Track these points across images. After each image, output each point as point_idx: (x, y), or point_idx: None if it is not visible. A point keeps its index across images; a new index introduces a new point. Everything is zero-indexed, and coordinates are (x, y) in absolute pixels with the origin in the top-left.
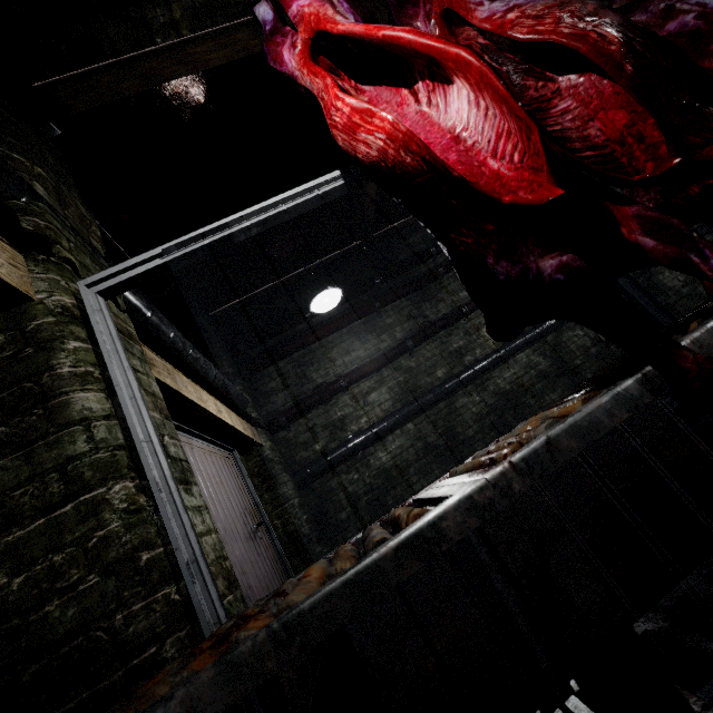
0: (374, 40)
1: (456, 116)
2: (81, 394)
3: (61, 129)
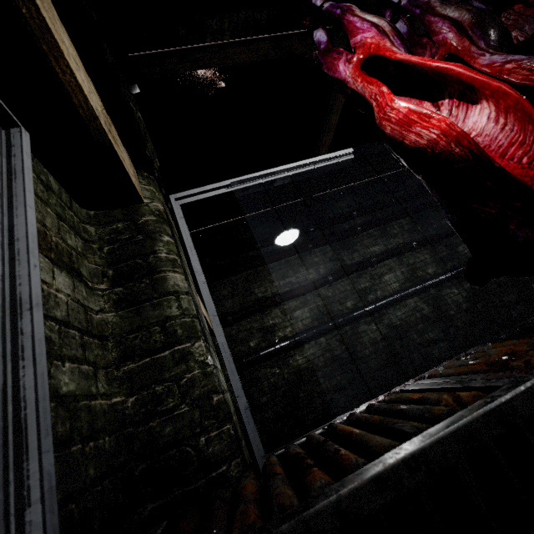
0: (425, 68)
1: (472, 126)
2: (173, 274)
3: (141, 89)
